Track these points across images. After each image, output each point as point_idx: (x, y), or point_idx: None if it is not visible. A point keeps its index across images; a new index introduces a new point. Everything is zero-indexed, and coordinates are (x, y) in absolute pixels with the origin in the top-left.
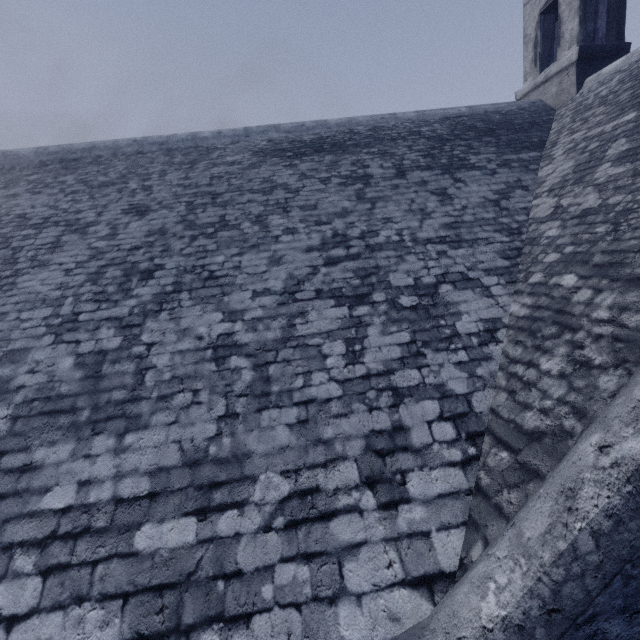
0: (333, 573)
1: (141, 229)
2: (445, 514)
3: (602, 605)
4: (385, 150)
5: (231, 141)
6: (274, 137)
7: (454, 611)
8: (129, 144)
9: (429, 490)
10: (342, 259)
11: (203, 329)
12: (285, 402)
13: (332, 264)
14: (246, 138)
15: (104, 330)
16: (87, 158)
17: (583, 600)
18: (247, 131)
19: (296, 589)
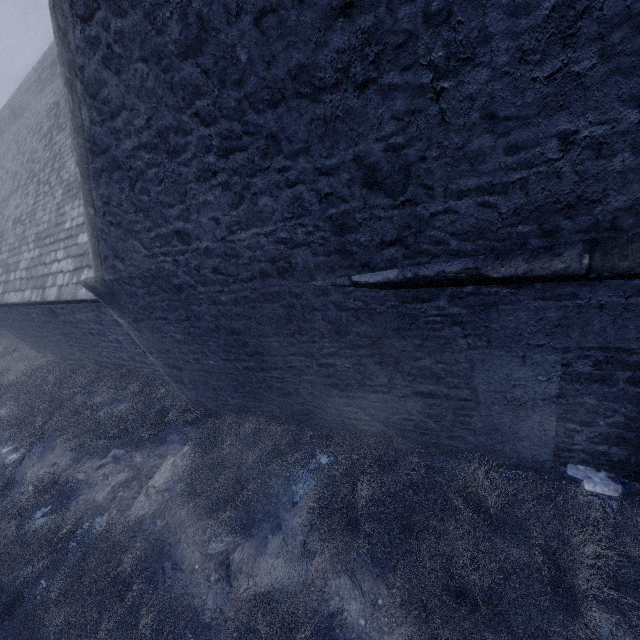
0: None
1: None
2: None
3: (105, 252)
4: None
5: None
6: None
7: None
8: None
9: None
10: None
11: None
12: None
13: None
14: None
15: None
16: None
17: (96, 248)
18: None
19: None
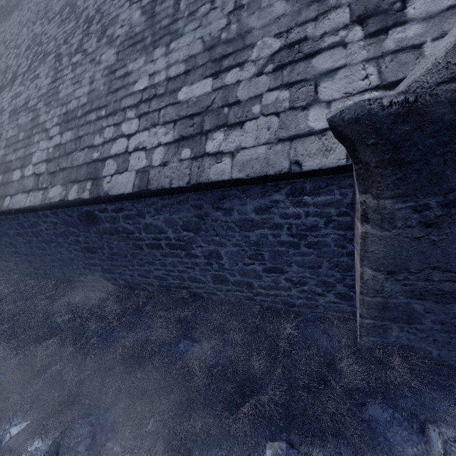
0: (309, 92)
1: None
2: (451, 23)
3: None
4: None
5: None
6: None
7: (428, 56)
8: None
9: (436, 6)
10: None
11: None
12: None
13: None
14: None
15: None
16: None
17: None
18: None
19: (277, 105)
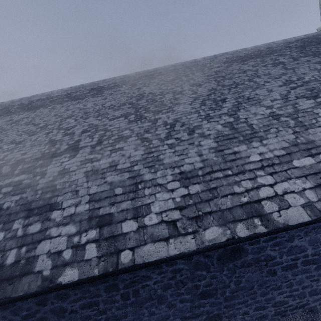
0: None
1: (204, 90)
2: None
3: None
4: (280, 54)
5: (210, 60)
6: (227, 57)
7: None
8: (170, 67)
9: None
10: (296, 87)
11: (261, 112)
12: (314, 127)
13: (294, 89)
14: (216, 59)
15: (223, 117)
16: (156, 74)
17: None
18: (215, 56)
19: None
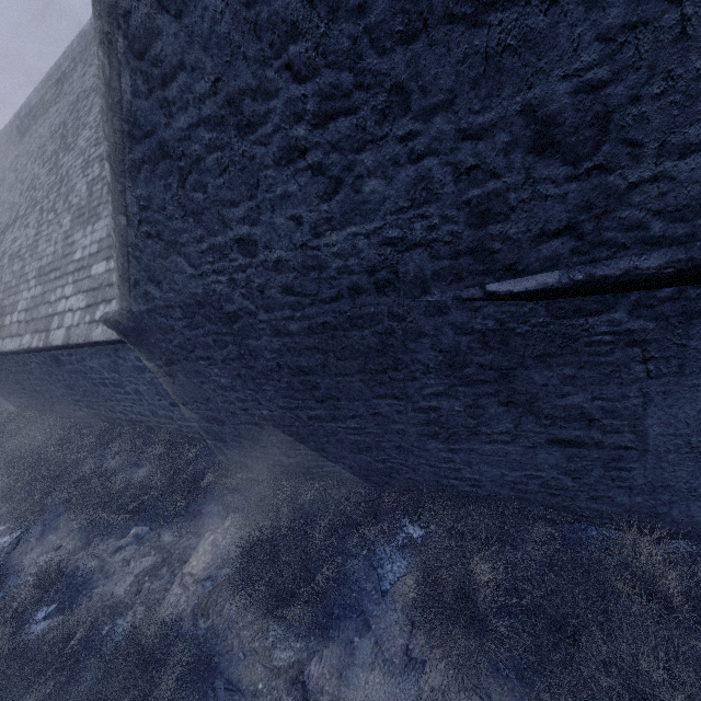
0: None
1: None
2: None
3: (137, 275)
4: None
5: None
6: None
7: None
8: None
9: None
10: None
11: None
12: None
13: None
14: None
15: (96, 165)
16: None
17: (124, 270)
18: None
19: None
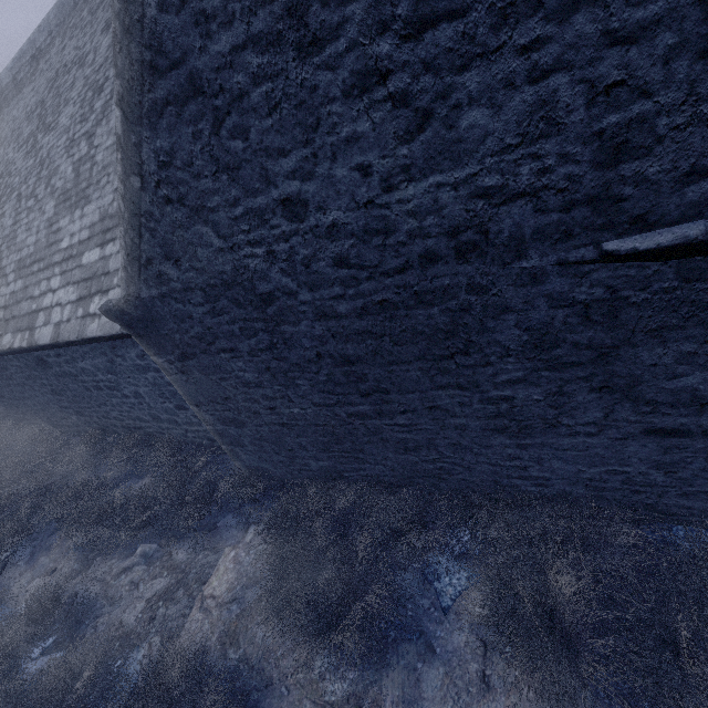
0: None
1: (106, 46)
2: None
3: (149, 252)
4: None
5: None
6: None
7: None
8: None
9: None
10: None
11: None
12: None
13: None
14: None
15: (82, 143)
16: None
17: (134, 246)
18: None
19: None
